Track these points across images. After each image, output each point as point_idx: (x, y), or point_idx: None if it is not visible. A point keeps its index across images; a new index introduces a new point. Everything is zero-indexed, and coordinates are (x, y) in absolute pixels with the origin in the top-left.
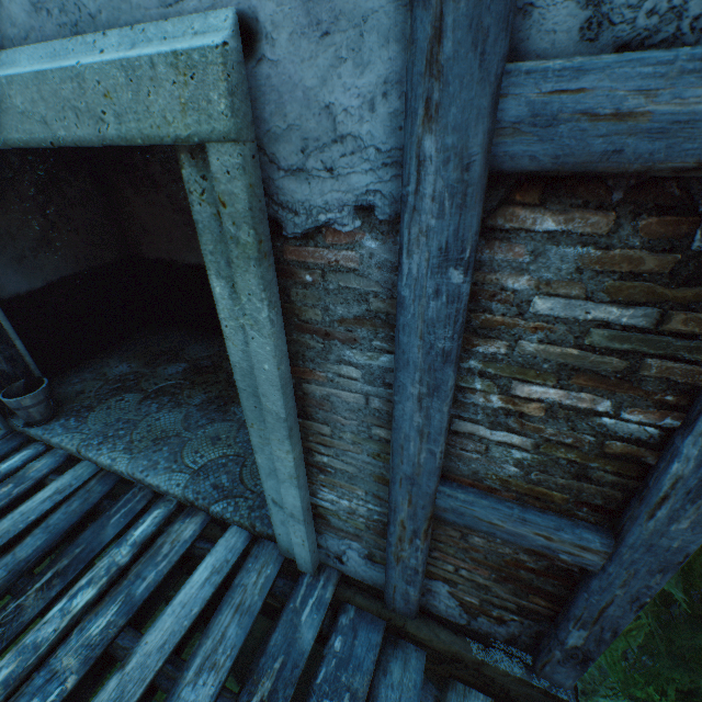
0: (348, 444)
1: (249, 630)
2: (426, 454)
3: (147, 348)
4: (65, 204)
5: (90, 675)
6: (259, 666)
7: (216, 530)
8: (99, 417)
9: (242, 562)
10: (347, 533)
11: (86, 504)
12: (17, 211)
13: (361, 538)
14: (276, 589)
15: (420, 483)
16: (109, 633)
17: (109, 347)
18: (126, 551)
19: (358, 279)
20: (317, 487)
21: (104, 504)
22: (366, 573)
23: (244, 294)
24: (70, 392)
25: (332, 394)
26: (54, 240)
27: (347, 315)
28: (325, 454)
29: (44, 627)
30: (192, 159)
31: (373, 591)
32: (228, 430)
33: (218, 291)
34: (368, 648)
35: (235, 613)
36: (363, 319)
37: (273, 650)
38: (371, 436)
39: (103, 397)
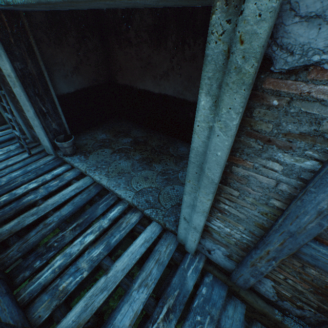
0: (246, 203)
1: (162, 272)
2: (314, 225)
3: (113, 128)
4: (86, 50)
5: (91, 272)
6: (167, 291)
7: (146, 221)
8: (93, 157)
9: (158, 239)
10: (220, 242)
11: (88, 196)
12: (66, 51)
13: (228, 247)
14: (174, 256)
15: (297, 237)
16: (100, 257)
17: (97, 125)
18: (106, 222)
19: (320, 107)
20: (213, 218)
21: (96, 197)
22: (222, 261)
23: (225, 107)
24: (81, 143)
25: (251, 175)
26: (80, 69)
27: (293, 131)
28: (227, 204)
29: (73, 247)
30: (225, 6)
31: (223, 270)
32: (152, 175)
33: (202, 103)
34: (219, 297)
35: (155, 263)
36: (307, 135)
37: (174, 286)
38: (267, 203)
39: (95, 148)
